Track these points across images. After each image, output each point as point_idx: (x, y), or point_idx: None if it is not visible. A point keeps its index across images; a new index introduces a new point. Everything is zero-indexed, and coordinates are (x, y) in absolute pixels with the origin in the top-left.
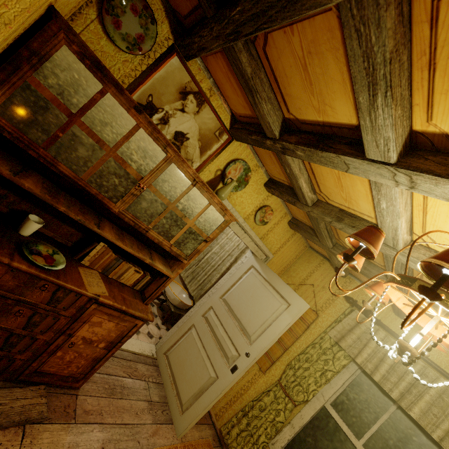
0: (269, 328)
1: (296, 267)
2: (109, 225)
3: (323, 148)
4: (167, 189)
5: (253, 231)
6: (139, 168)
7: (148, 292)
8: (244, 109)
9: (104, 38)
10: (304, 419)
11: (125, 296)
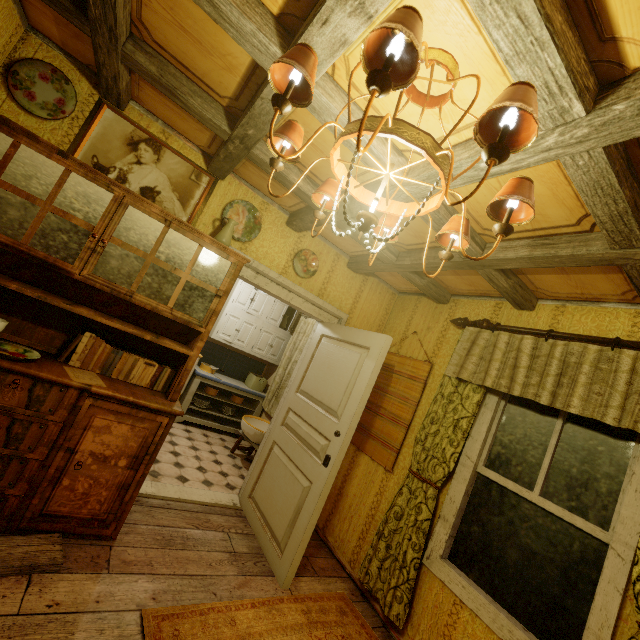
0: (354, 389)
1: (391, 324)
2: (89, 309)
3: (252, 103)
4: (135, 238)
5: (299, 287)
6: (86, 216)
7: (172, 387)
8: (202, 133)
9: (22, 113)
10: (456, 501)
11: (136, 392)
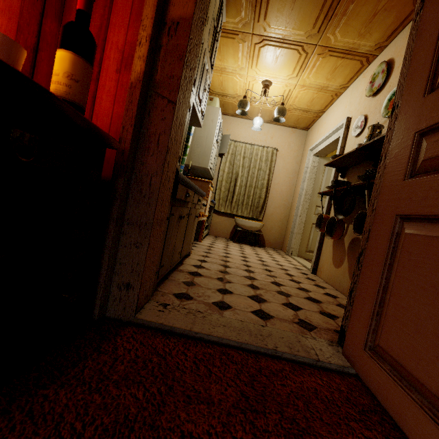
0: None
1: None
2: None
3: None
4: None
5: None
6: None
7: None
8: None
9: None
10: None
11: None
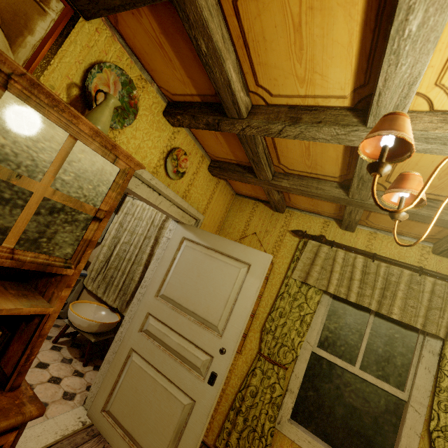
0: (237, 305)
1: (230, 222)
2: None
3: None
4: None
5: (170, 190)
6: None
7: (8, 362)
8: None
9: None
10: (300, 376)
11: None
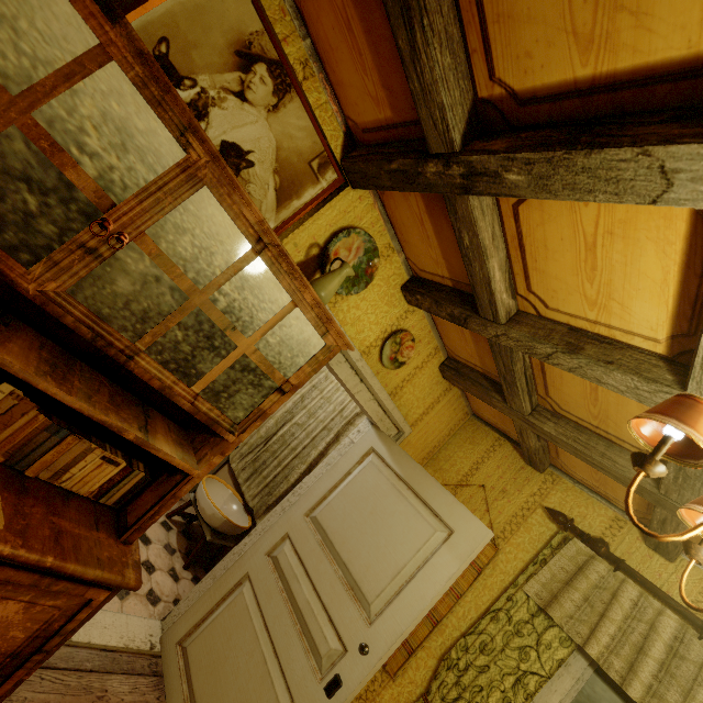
0: (411, 585)
1: (450, 452)
2: (30, 339)
3: (595, 141)
4: (188, 252)
5: (377, 380)
6: (105, 175)
7: (135, 510)
8: (376, 106)
9: None
10: None
11: (64, 525)
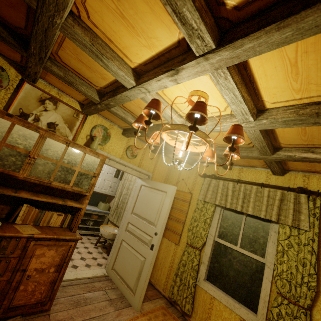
0: (161, 212)
1: (171, 175)
2: (25, 192)
3: (115, 94)
4: (51, 153)
5: (130, 163)
6: (25, 146)
7: (73, 225)
8: (81, 96)
9: None
10: (208, 254)
11: (55, 231)
